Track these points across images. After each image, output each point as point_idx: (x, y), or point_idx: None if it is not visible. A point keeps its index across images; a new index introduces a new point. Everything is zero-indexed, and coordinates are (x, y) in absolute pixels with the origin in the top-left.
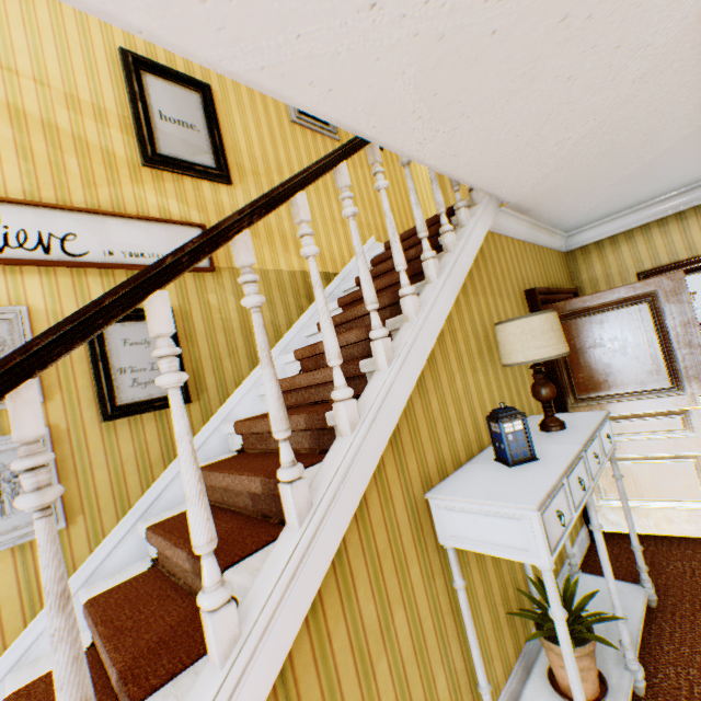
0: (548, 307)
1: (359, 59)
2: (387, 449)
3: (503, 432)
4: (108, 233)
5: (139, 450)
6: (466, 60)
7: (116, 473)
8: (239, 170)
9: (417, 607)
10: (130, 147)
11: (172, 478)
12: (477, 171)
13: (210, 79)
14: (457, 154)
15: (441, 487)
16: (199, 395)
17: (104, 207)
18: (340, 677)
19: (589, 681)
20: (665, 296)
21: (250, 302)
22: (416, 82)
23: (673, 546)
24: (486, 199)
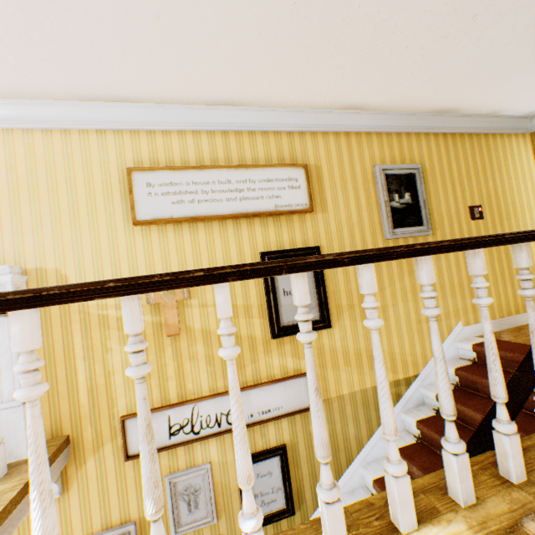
0: None
1: None
2: None
3: None
4: (250, 401)
5: None
6: None
7: None
8: (337, 309)
9: None
10: (264, 326)
11: None
12: None
13: (319, 237)
14: None
15: None
16: (300, 505)
17: (248, 379)
18: None
19: None
20: None
21: None
22: None
23: None
24: None
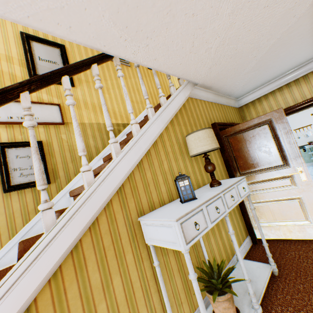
0: (223, 131)
1: (76, 9)
2: (114, 196)
3: (178, 186)
4: (10, 109)
5: (22, 206)
6: (132, 7)
7: (10, 217)
8: (79, 80)
9: (130, 276)
10: (24, 72)
11: (39, 218)
12: (171, 67)
13: (65, 43)
14: (156, 59)
15: (147, 215)
16: (55, 180)
17: None
18: (71, 312)
19: None
20: (275, 120)
21: (26, 124)
22: (113, 20)
23: (291, 244)
24: (187, 83)
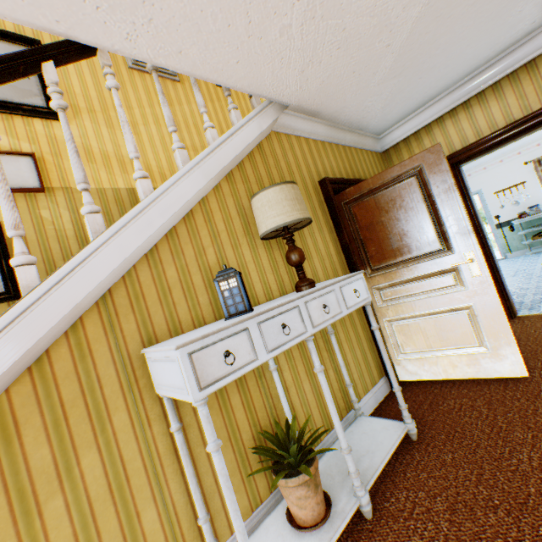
0: (342, 194)
1: None
2: (91, 311)
3: (218, 289)
4: None
5: None
6: None
7: None
8: (73, 108)
9: (121, 450)
10: None
11: None
12: (222, 70)
13: (42, 36)
14: (182, 51)
15: (159, 343)
16: None
17: None
18: None
19: (309, 509)
20: (429, 168)
21: None
22: None
23: (454, 387)
24: (267, 104)
